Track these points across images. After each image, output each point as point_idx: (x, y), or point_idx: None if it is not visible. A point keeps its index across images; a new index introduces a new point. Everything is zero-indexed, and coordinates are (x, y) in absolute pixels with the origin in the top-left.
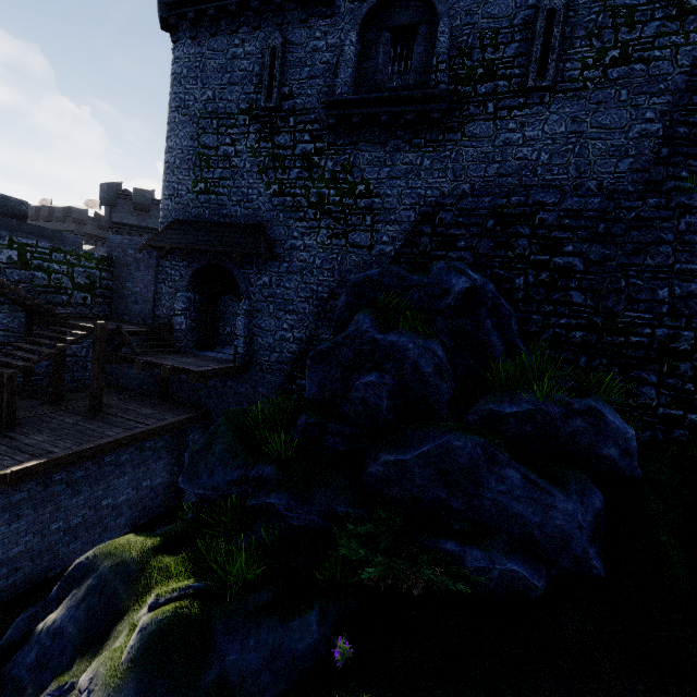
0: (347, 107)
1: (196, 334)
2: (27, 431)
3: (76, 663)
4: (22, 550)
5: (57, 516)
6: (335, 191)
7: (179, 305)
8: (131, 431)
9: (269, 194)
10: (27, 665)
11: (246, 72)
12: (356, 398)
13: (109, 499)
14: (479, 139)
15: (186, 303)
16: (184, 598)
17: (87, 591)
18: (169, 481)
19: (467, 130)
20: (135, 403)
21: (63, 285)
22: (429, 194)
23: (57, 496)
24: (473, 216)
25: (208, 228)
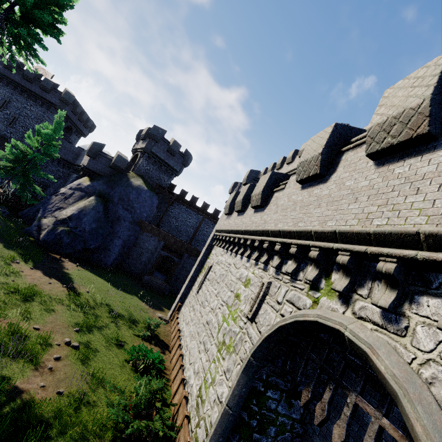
0: None
1: None
2: None
3: None
4: None
5: None
6: None
7: None
8: None
9: None
10: None
11: None
12: None
13: None
14: None
15: None
16: None
17: None
18: None
19: None
20: None
21: None
22: None
23: None
24: None
25: None
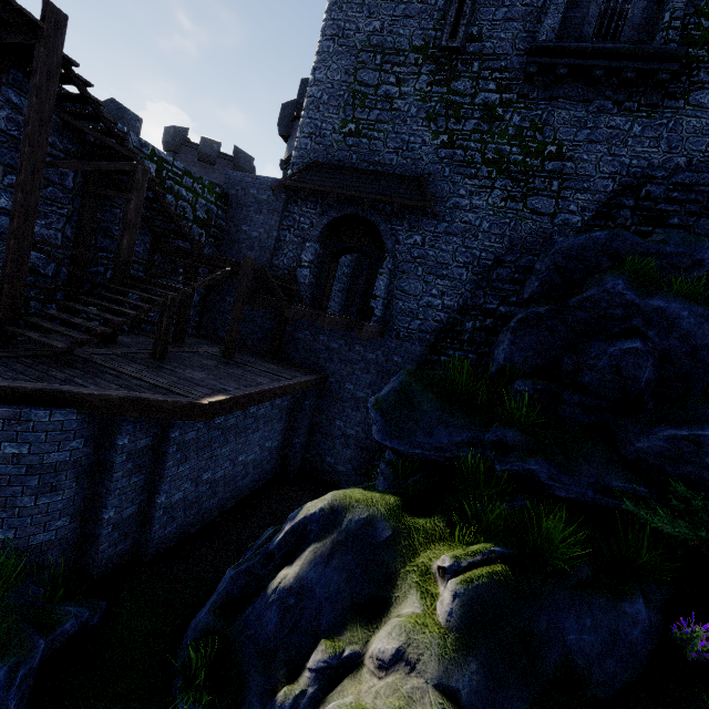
0: (555, 55)
1: (313, 292)
2: (178, 366)
3: (348, 628)
4: (180, 498)
5: (208, 465)
6: (519, 149)
7: (307, 256)
8: (280, 382)
9: (435, 144)
10: (268, 626)
11: (426, 5)
12: (607, 365)
13: (243, 455)
14: (706, 110)
15: (313, 255)
16: (489, 563)
17: (334, 547)
18: (281, 446)
19: (693, 98)
20: (250, 357)
21: (186, 216)
22: (634, 164)
23: (213, 442)
24: (690, 192)
25: (356, 174)
